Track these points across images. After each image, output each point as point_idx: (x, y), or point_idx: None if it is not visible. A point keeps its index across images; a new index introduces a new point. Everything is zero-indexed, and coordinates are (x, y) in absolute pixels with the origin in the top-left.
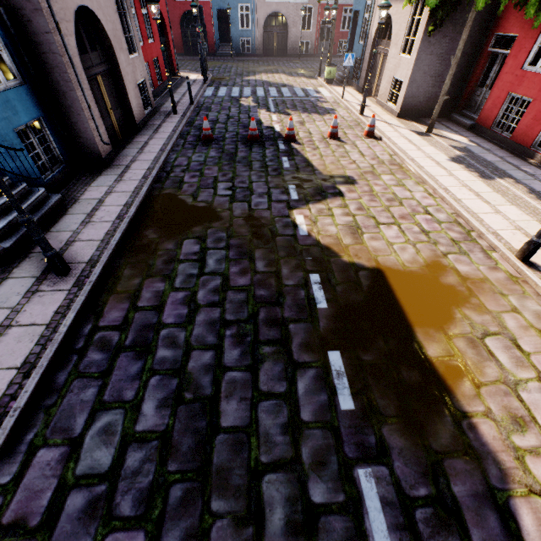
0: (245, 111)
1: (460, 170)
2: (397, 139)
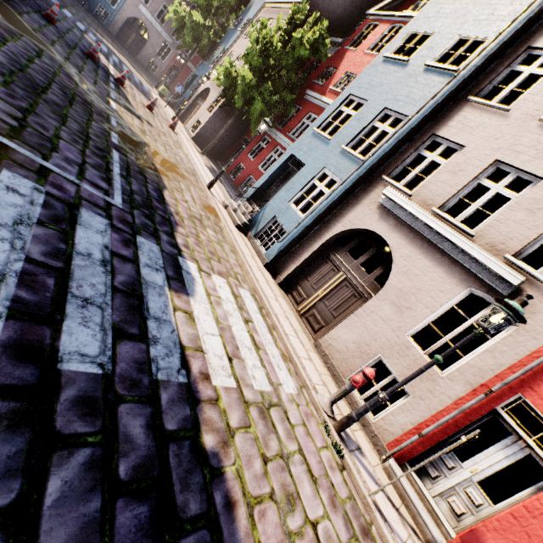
0: (88, 42)
1: (206, 168)
2: (186, 141)
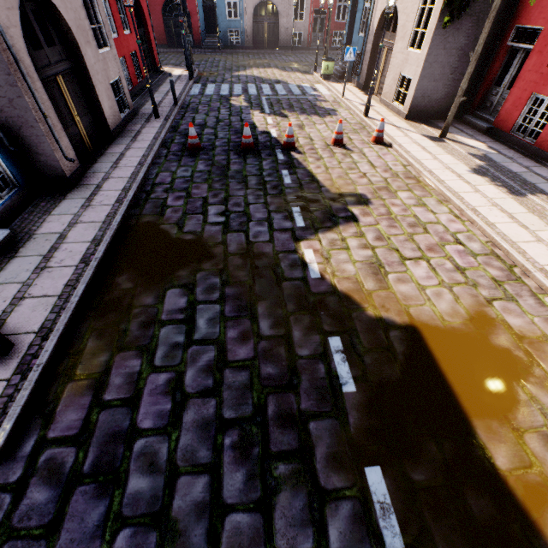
0: (236, 112)
1: (485, 184)
2: (409, 145)
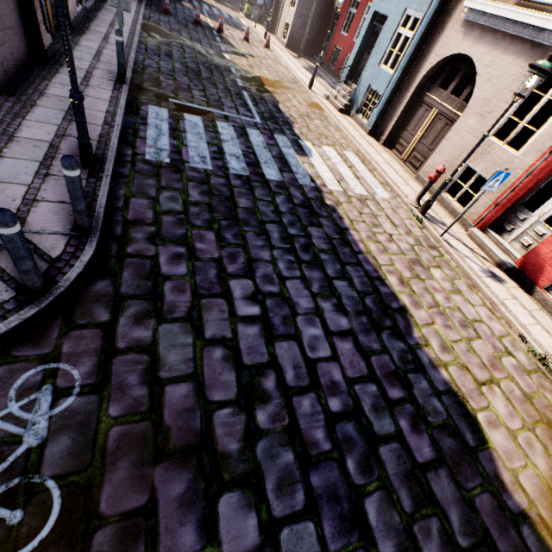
0: (187, 9)
1: (305, 71)
2: (281, 53)
